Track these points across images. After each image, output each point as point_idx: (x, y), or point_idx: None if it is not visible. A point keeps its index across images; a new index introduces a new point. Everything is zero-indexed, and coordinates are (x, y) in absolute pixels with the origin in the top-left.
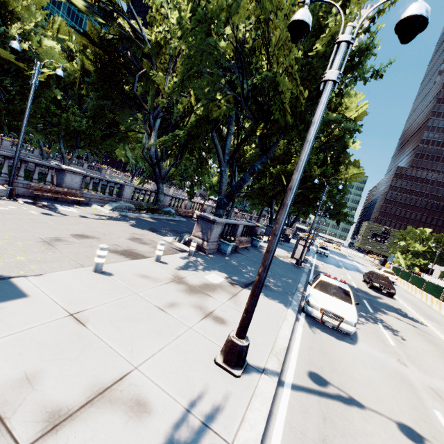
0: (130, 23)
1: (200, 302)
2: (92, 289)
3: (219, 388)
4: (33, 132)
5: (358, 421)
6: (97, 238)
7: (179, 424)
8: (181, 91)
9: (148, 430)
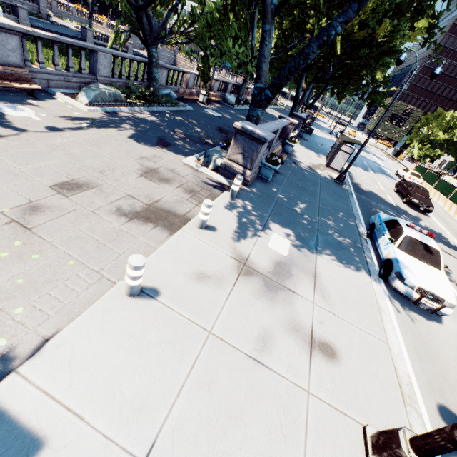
0: None
1: (290, 316)
2: (146, 354)
3: None
4: None
5: None
6: (96, 187)
7: None
8: None
9: None
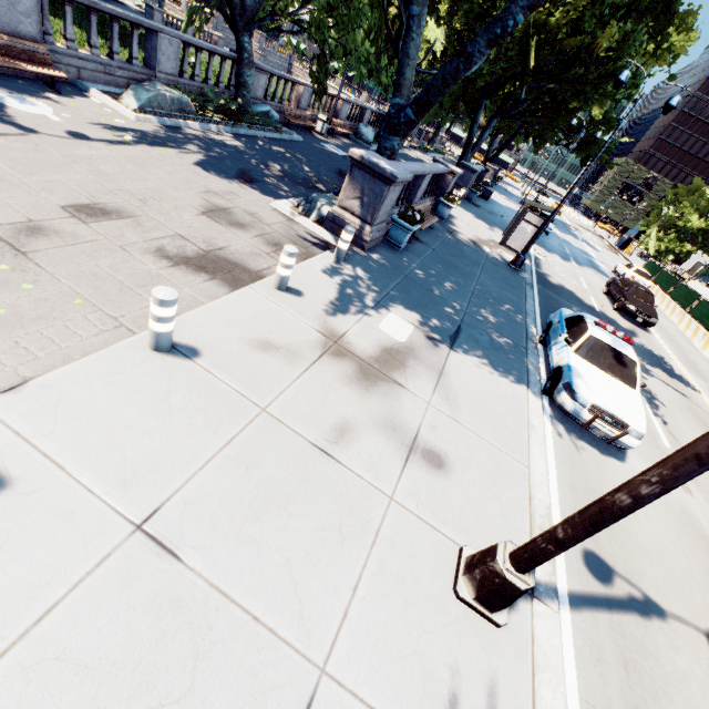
0: None
1: (389, 412)
2: (165, 417)
3: (480, 670)
4: None
5: (665, 652)
6: (131, 218)
7: None
8: None
9: None
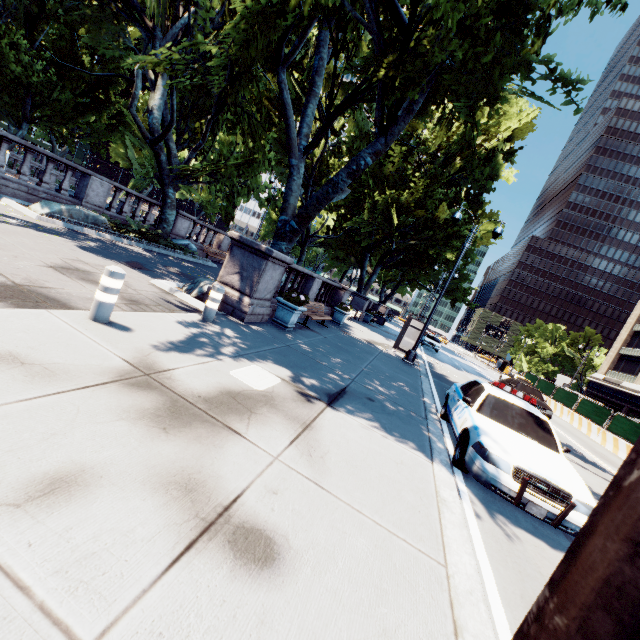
0: None
1: (192, 462)
2: None
3: None
4: None
5: None
6: None
7: None
8: None
9: None
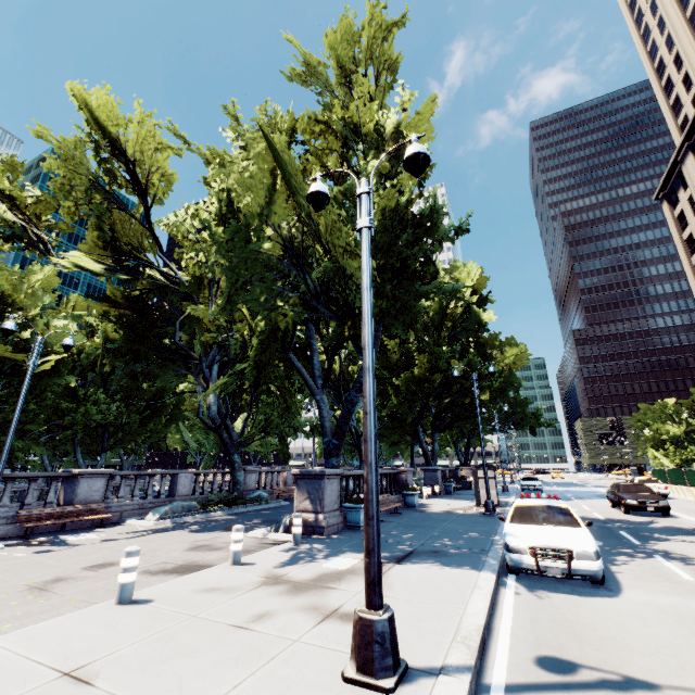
0: (160, 271)
1: (314, 601)
2: (111, 629)
3: None
4: (33, 444)
5: None
6: None
7: None
8: (230, 313)
9: None
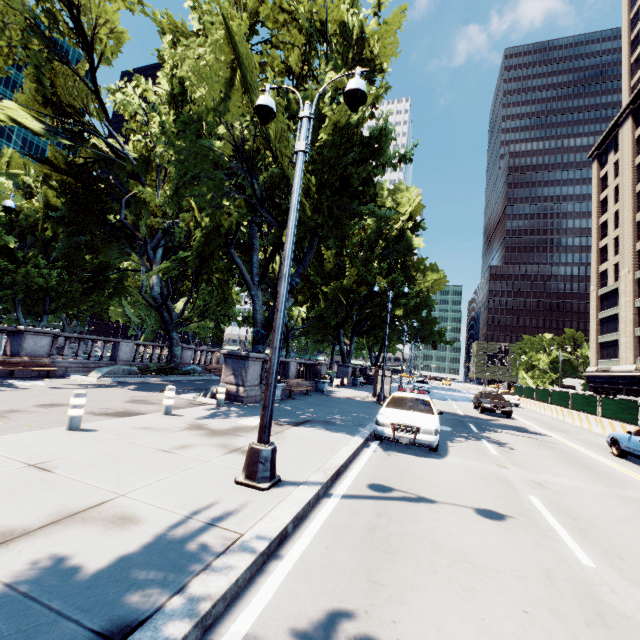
0: (106, 142)
1: (225, 442)
2: (64, 444)
3: (237, 500)
4: None
5: (423, 512)
6: None
7: (176, 527)
8: (176, 202)
9: (133, 534)
